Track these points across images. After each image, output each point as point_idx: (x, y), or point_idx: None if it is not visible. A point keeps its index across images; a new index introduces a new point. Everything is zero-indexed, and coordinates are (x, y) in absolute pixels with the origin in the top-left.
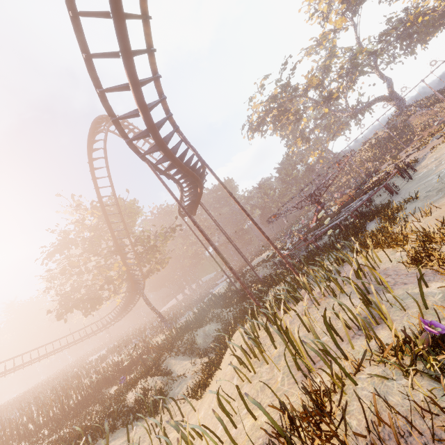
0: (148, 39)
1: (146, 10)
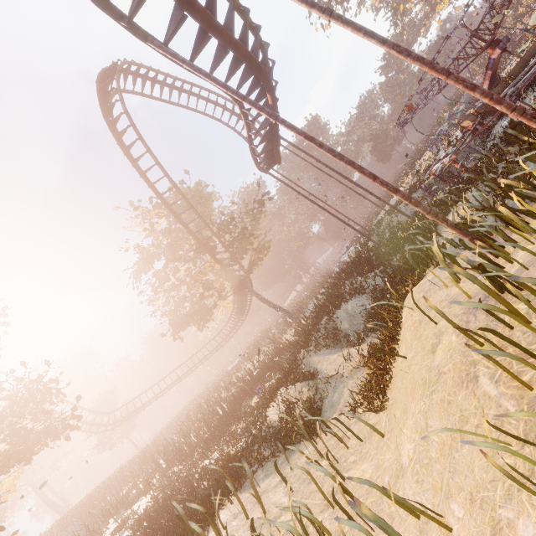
0: None
1: None
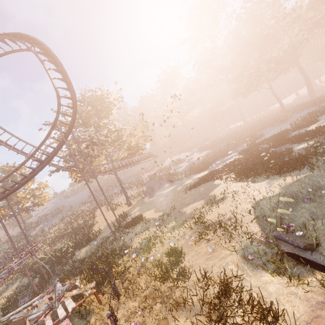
0: None
1: None
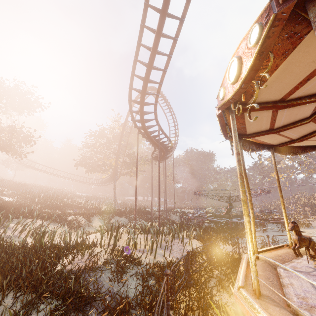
0: (159, 89)
1: (162, 80)
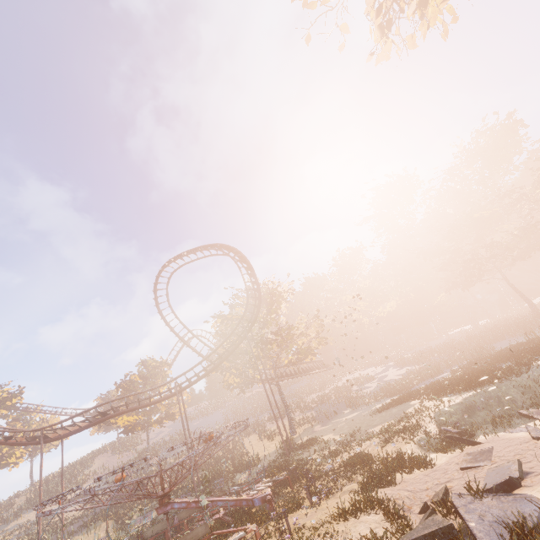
0: None
1: None
